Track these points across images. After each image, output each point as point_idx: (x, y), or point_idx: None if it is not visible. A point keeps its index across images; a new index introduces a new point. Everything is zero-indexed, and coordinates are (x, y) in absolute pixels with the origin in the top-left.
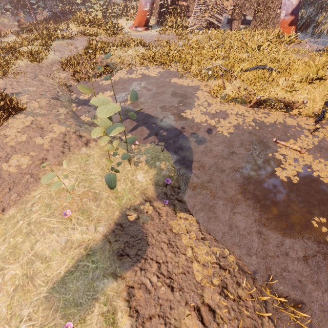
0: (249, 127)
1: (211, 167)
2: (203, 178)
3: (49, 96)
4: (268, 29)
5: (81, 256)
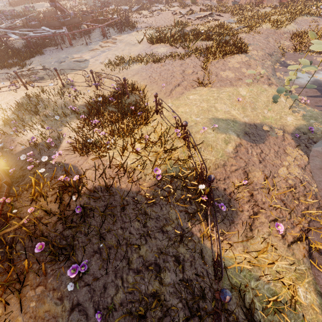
0: None
1: None
2: None
3: (267, 52)
4: None
5: (230, 119)
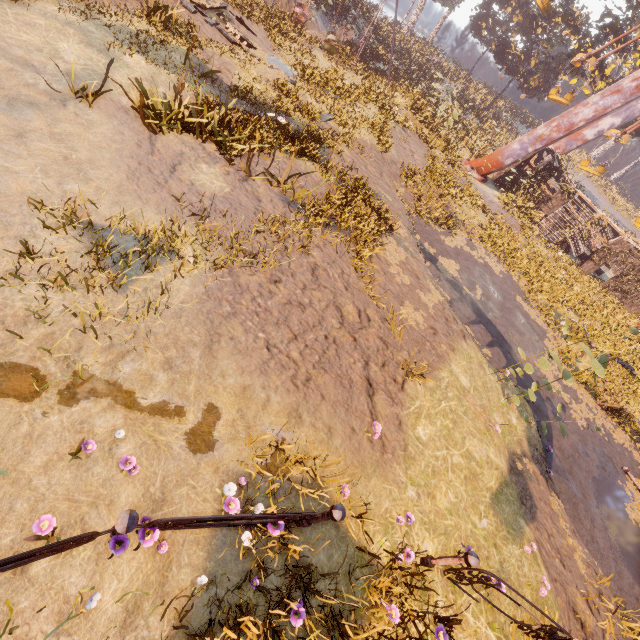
0: (599, 432)
1: (570, 457)
2: (564, 465)
3: (406, 224)
4: (626, 307)
5: (501, 481)
